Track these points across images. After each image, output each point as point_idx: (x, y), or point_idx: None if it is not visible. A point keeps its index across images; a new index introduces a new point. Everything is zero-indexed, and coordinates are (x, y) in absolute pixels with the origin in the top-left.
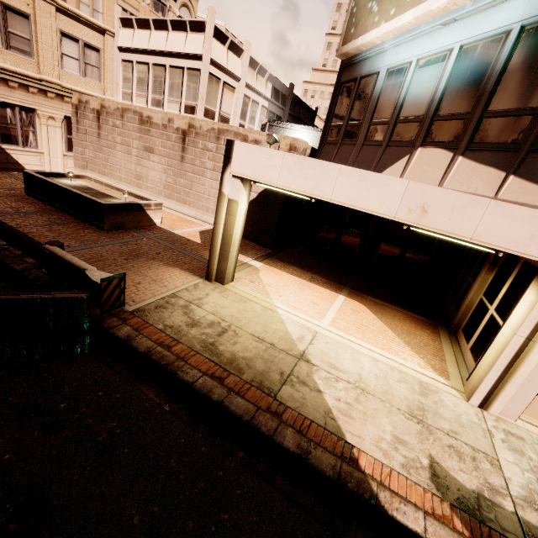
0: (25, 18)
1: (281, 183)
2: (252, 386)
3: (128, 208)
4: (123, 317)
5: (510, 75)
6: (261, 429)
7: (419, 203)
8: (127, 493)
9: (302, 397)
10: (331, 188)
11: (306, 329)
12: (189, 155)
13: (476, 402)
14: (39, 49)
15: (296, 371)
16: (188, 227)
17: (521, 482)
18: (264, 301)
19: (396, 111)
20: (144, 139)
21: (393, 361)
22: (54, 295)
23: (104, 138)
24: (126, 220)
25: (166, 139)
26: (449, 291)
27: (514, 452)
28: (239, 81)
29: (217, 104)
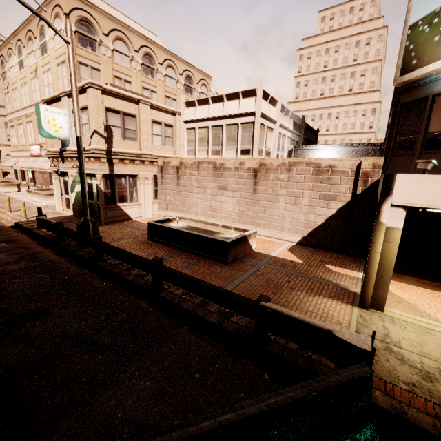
0: (134, 118)
1: None
2: None
3: (240, 241)
4: None
5: None
6: None
7: None
8: None
9: None
10: None
11: None
12: (261, 186)
13: None
14: (141, 134)
15: None
16: (275, 247)
17: None
18: None
19: None
20: (217, 180)
21: None
22: (346, 375)
23: (182, 185)
24: (238, 252)
25: (238, 178)
26: None
27: None
28: (276, 123)
29: (263, 143)
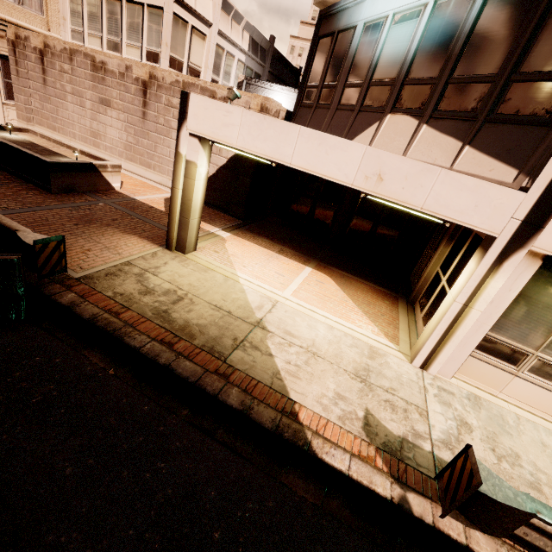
0: None
1: (240, 144)
2: (203, 350)
3: (79, 168)
4: (68, 284)
5: (477, 37)
6: (207, 389)
7: (375, 171)
8: (61, 448)
9: (252, 360)
10: (291, 152)
11: (267, 299)
12: (151, 111)
13: (418, 363)
14: None
15: (250, 337)
16: (152, 193)
17: (443, 428)
18: (227, 271)
19: (370, 72)
20: (98, 89)
21: (349, 329)
22: None
23: (51, 85)
24: (78, 182)
25: (125, 91)
26: (414, 265)
27: (443, 405)
28: (211, 27)
29: (185, 53)
